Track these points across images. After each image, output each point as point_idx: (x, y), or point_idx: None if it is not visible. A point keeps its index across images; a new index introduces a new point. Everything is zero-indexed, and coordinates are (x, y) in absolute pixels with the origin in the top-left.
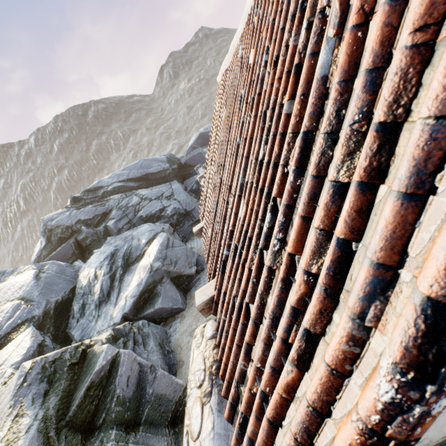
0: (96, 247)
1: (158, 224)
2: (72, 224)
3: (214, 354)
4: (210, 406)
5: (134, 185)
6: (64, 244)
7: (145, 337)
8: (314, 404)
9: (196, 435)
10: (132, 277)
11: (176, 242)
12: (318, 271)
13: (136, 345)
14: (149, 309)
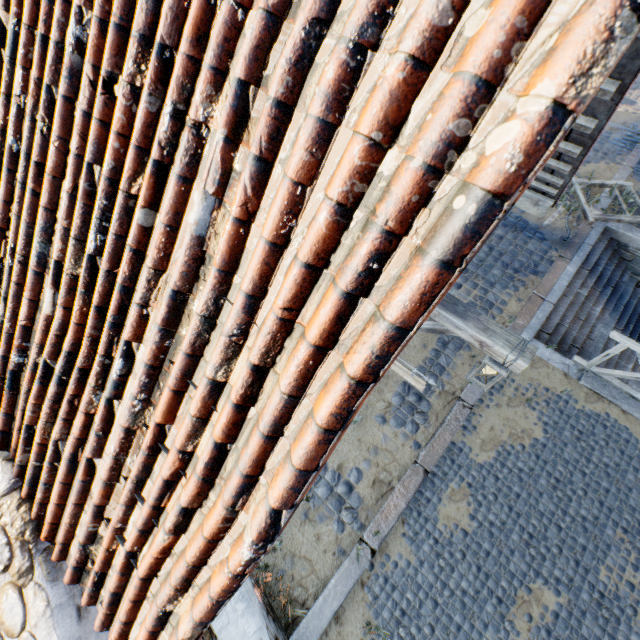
0: None
1: None
2: None
3: (24, 513)
4: (37, 584)
5: None
6: None
7: None
8: (194, 563)
9: (19, 630)
10: None
11: None
12: (195, 449)
13: None
14: None
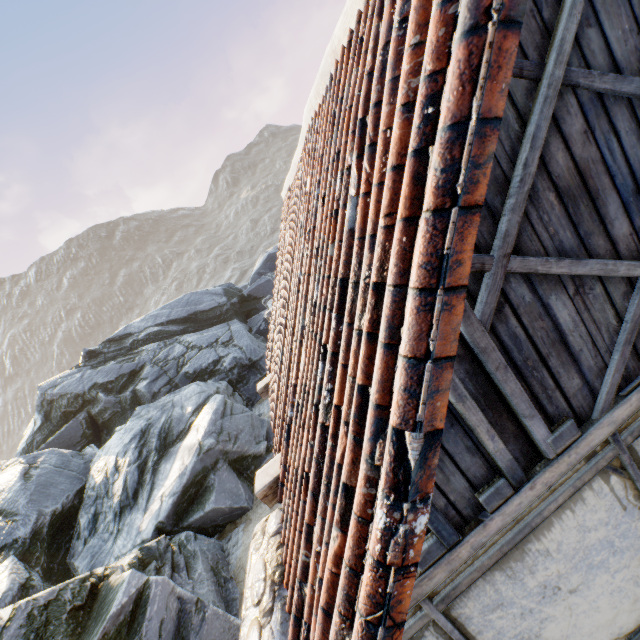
0: (119, 422)
1: (211, 382)
2: (84, 391)
3: (279, 555)
4: (271, 628)
5: (178, 329)
6: (70, 421)
7: (190, 558)
8: (350, 562)
9: None
10: (171, 464)
11: (237, 406)
12: None
13: (175, 572)
14: (196, 513)
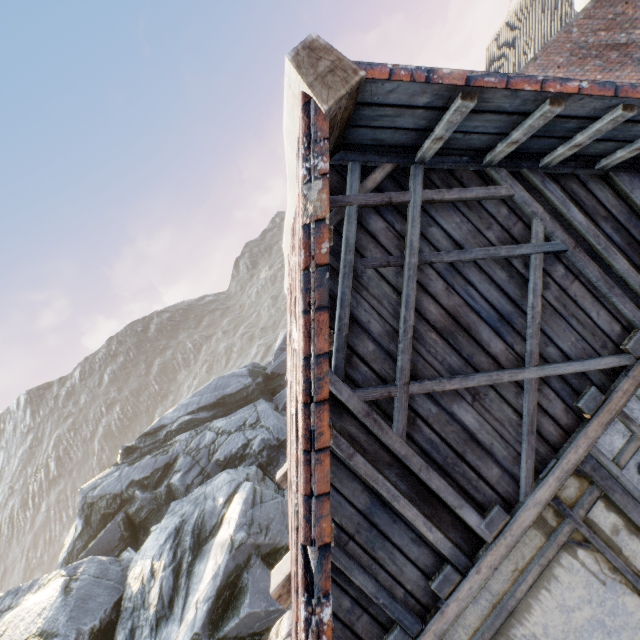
0: (155, 520)
1: (241, 468)
2: (121, 490)
3: None
4: None
5: (208, 415)
6: (109, 524)
7: None
8: None
9: None
10: (205, 564)
11: (266, 493)
12: None
13: None
14: (232, 620)
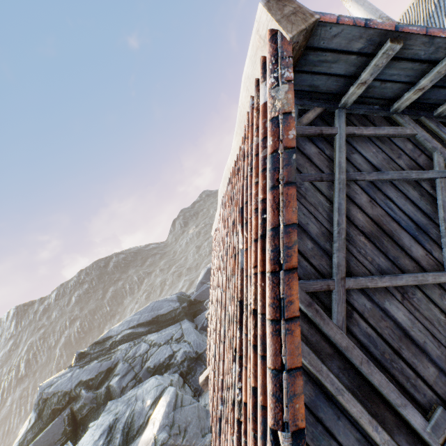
0: (93, 417)
1: (166, 375)
2: (71, 388)
3: None
4: None
5: (144, 330)
6: (56, 418)
7: None
8: None
9: None
10: None
11: (186, 398)
12: None
13: None
14: None
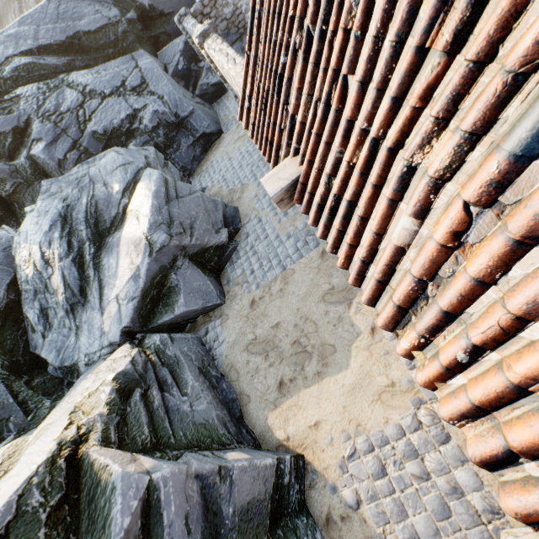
0: (28, 196)
1: (133, 148)
2: None
3: None
4: None
5: (58, 63)
6: None
7: (173, 367)
8: None
9: None
10: (115, 259)
11: (181, 186)
12: None
13: (164, 391)
14: (166, 316)
